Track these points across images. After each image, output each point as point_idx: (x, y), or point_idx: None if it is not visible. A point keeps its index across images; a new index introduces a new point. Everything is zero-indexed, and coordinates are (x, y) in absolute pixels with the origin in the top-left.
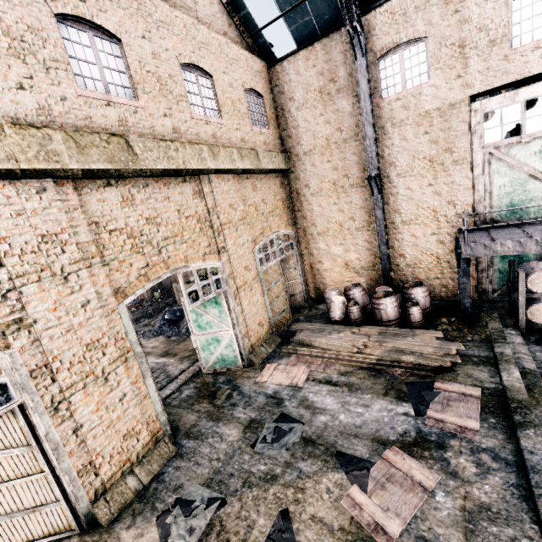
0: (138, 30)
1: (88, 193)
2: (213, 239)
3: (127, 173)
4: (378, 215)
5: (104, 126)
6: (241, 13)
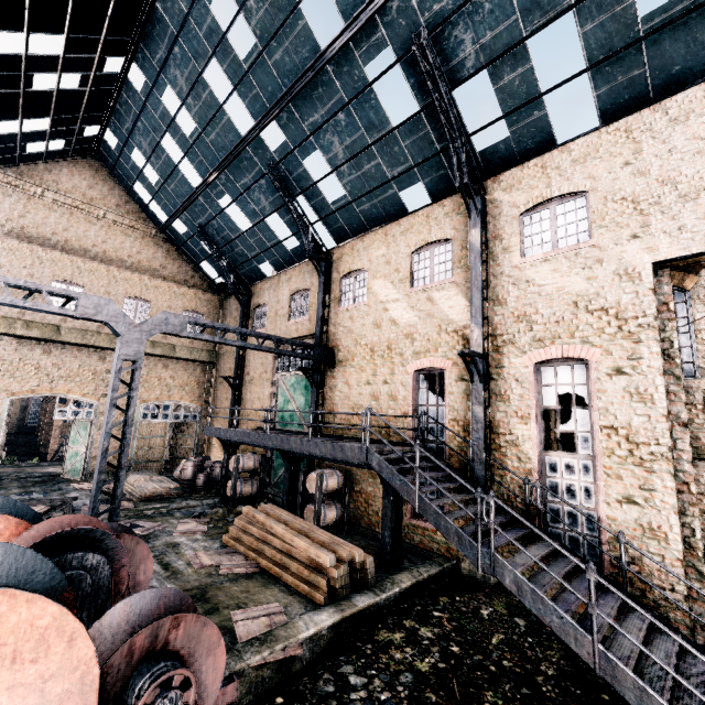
0: (100, 283)
1: (25, 345)
2: (102, 387)
3: (51, 341)
4: (231, 406)
5: (51, 320)
6: (203, 271)
